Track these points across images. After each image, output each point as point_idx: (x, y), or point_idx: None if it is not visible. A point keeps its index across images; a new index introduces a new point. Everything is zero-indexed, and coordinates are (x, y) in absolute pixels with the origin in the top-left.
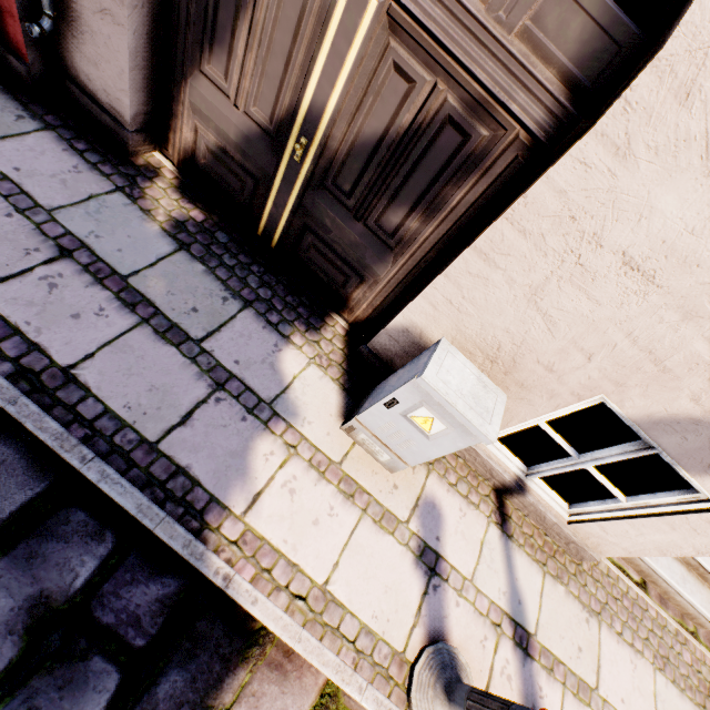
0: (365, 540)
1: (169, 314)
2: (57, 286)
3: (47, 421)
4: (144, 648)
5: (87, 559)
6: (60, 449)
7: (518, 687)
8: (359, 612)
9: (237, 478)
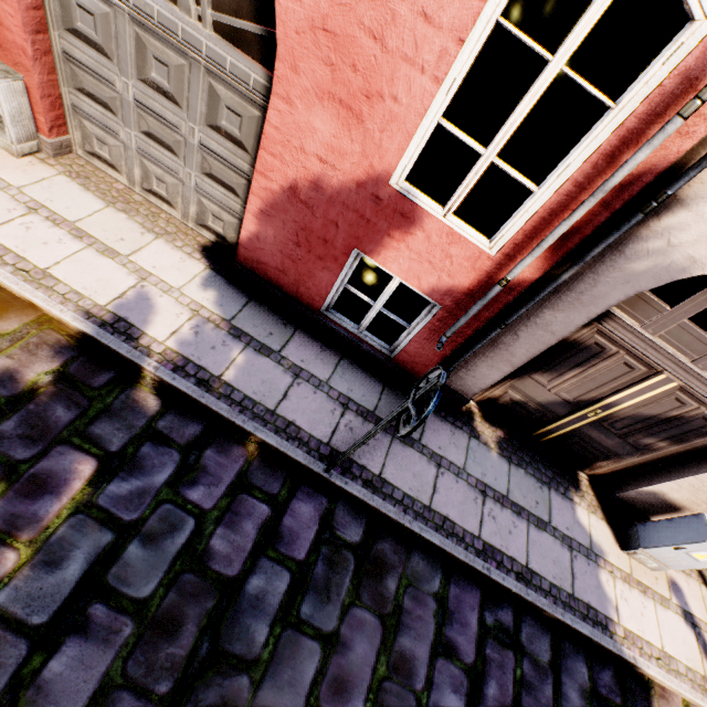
0: (662, 617)
1: (531, 511)
2: (494, 517)
3: (541, 599)
4: (620, 701)
5: (581, 664)
6: (553, 612)
7: None
8: (680, 659)
9: (605, 601)
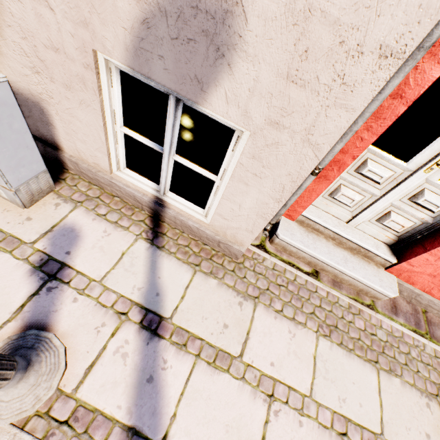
0: None
1: None
2: None
3: None
4: None
5: None
6: None
7: (135, 362)
8: None
9: None
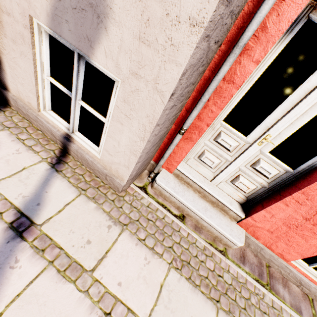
0: None
1: None
2: None
3: None
4: None
5: None
6: None
7: None
8: None
9: None
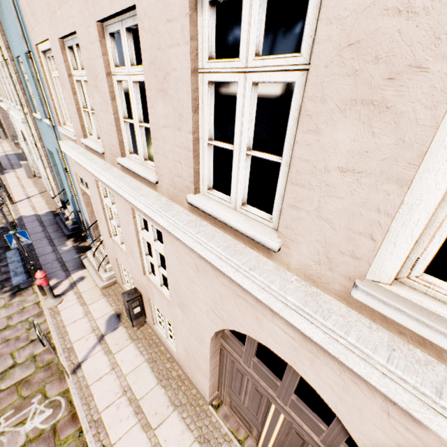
0: None
1: None
2: None
3: None
4: None
5: None
6: None
7: None
8: None
9: None
